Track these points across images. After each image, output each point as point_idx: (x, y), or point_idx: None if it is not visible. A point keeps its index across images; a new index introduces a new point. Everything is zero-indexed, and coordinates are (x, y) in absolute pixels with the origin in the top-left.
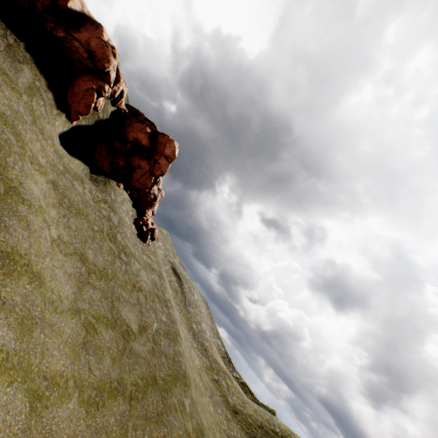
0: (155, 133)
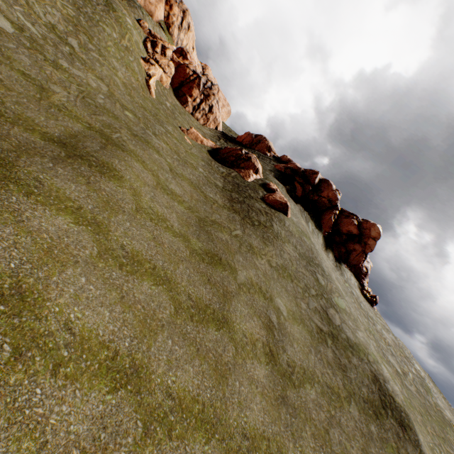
0: (358, 221)
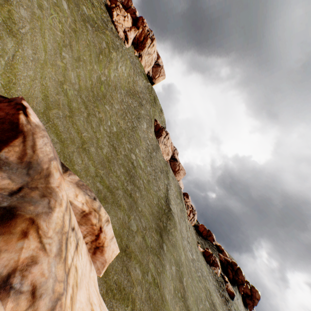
0: (250, 286)
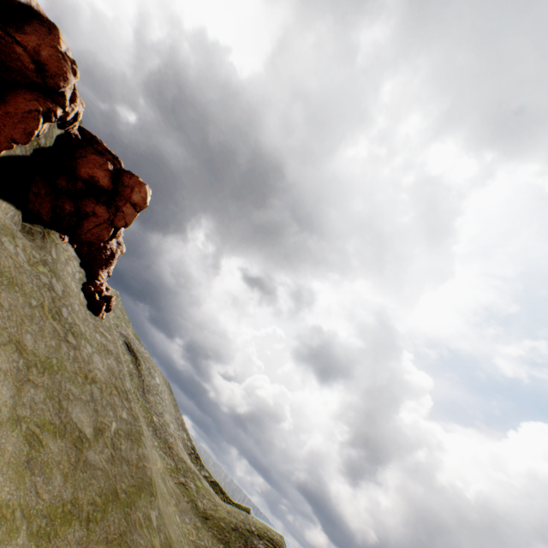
0: (119, 170)
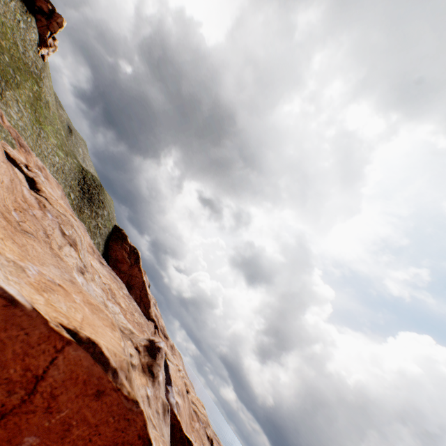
0: (54, 11)
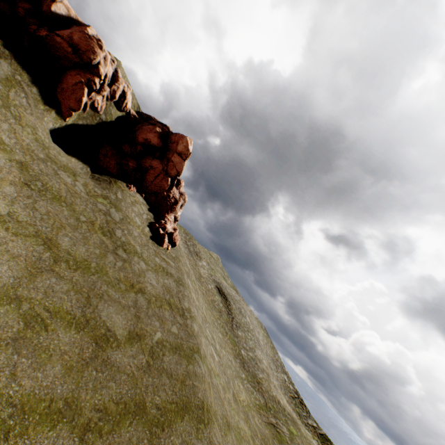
0: (167, 133)
